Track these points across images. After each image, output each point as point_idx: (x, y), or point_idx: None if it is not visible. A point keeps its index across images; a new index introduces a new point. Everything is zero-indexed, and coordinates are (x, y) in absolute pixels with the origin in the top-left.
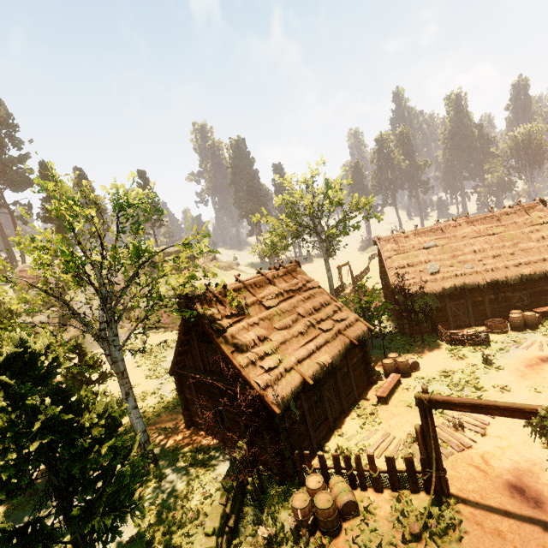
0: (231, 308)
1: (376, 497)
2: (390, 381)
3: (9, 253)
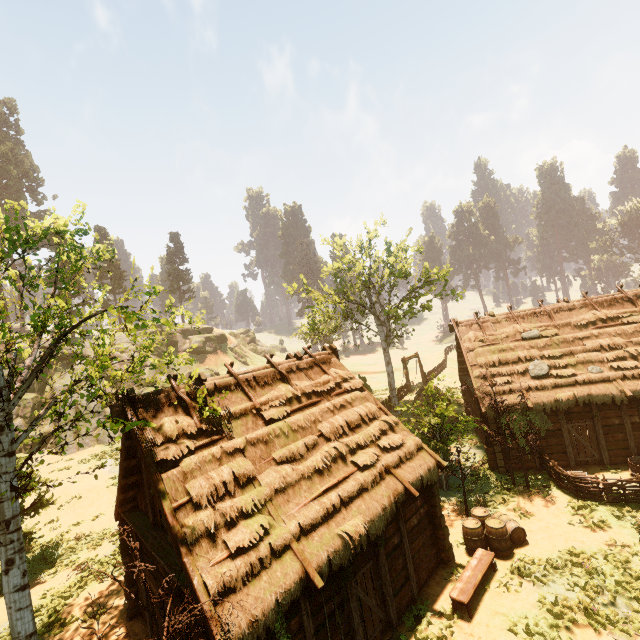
0: (202, 420)
1: None
2: (475, 566)
3: (5, 321)
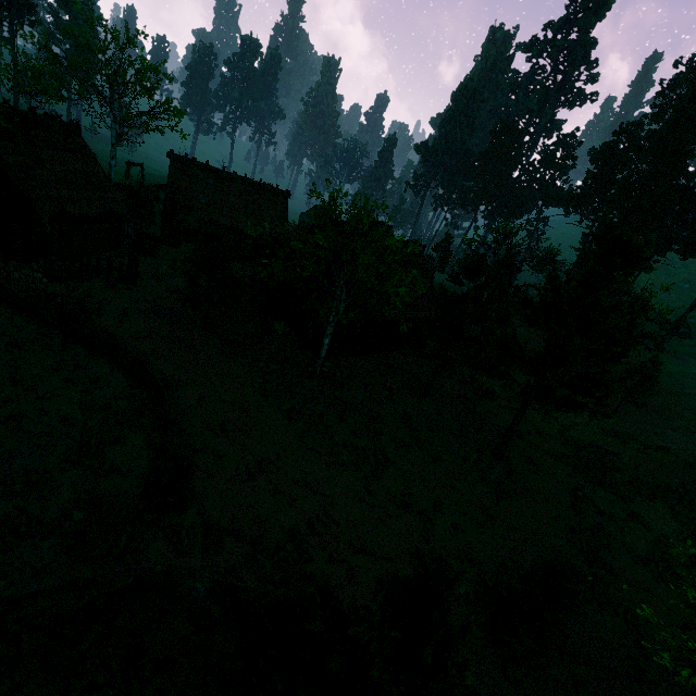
0: None
1: (95, 279)
2: None
3: None
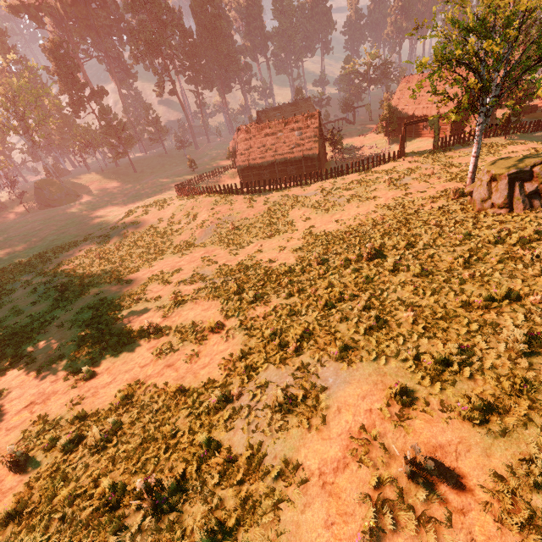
0: None
1: None
2: None
3: None
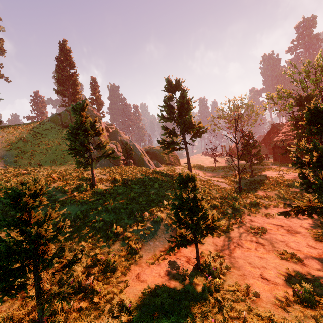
0: None
1: None
2: None
3: None
